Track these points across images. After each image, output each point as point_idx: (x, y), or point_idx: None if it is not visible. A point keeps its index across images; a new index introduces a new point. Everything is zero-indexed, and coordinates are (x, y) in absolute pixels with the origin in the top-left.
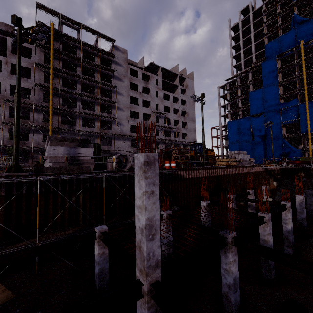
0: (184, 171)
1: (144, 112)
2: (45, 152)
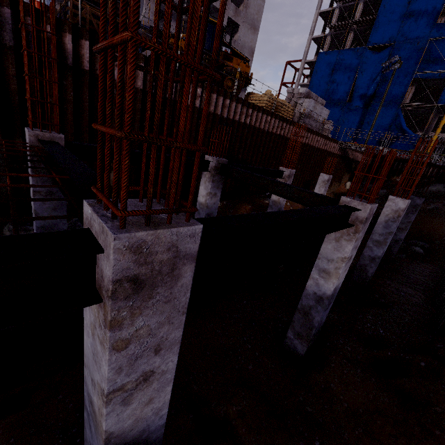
0: (81, 42)
1: None
2: None
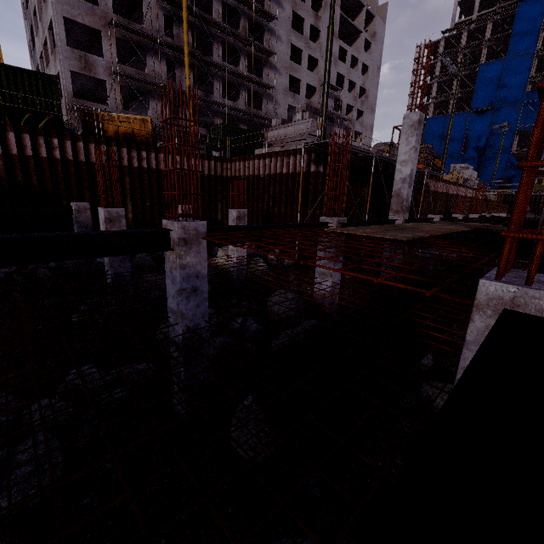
0: (430, 181)
1: (308, 81)
2: (274, 131)
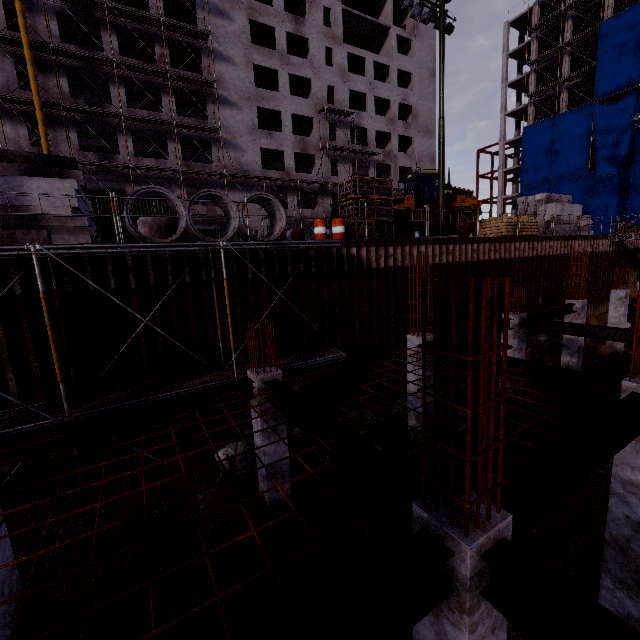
0: (370, 249)
1: (294, 111)
2: None
